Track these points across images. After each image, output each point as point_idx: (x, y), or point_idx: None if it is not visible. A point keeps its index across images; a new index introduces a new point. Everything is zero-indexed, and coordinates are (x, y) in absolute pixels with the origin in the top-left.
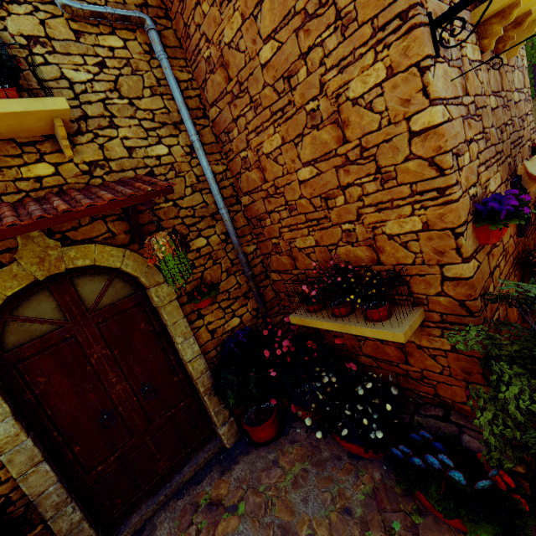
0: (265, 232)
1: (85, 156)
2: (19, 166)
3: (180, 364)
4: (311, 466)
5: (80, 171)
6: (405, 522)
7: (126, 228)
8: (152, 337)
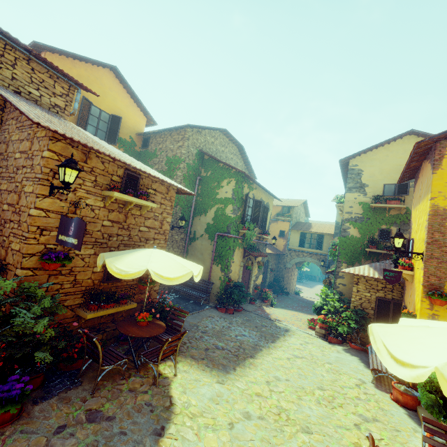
0: None
1: None
2: None
3: None
4: None
5: None
6: None
7: None
8: None
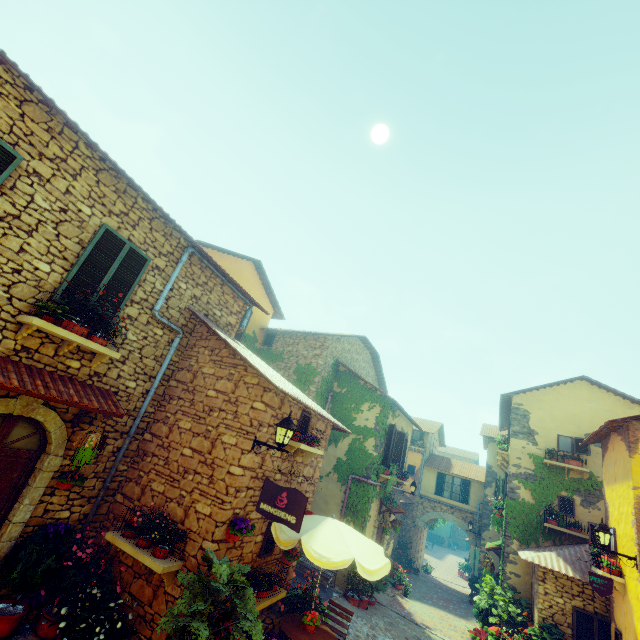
0: (142, 464)
1: (98, 368)
2: (69, 357)
3: (1, 522)
4: None
5: (89, 373)
6: None
7: (77, 412)
8: (11, 488)
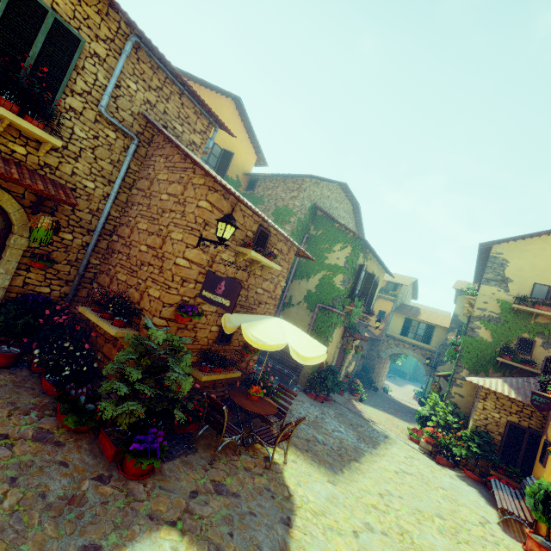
0: (111, 260)
1: (48, 159)
2: (11, 141)
3: None
4: (13, 385)
5: (38, 163)
6: (40, 415)
7: (34, 200)
8: None
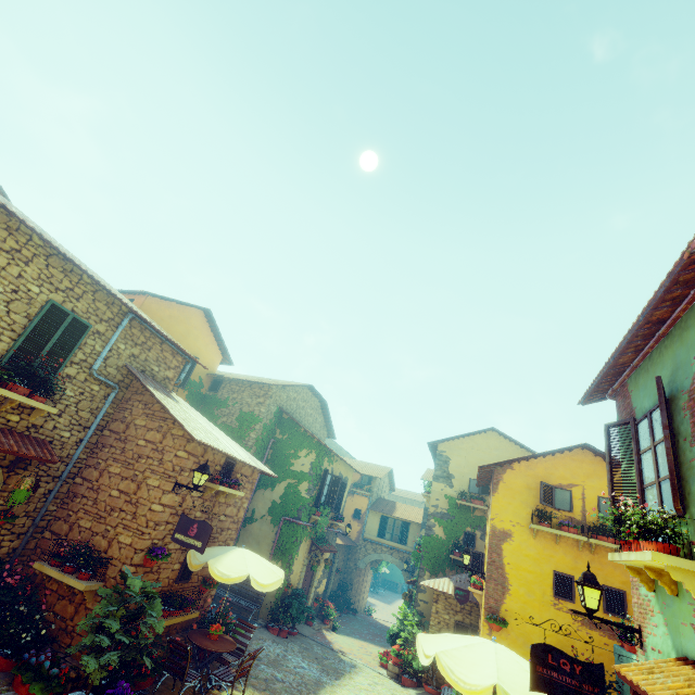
0: (71, 504)
1: (36, 421)
2: (10, 412)
3: None
4: None
5: (27, 426)
6: None
7: (13, 459)
8: None
